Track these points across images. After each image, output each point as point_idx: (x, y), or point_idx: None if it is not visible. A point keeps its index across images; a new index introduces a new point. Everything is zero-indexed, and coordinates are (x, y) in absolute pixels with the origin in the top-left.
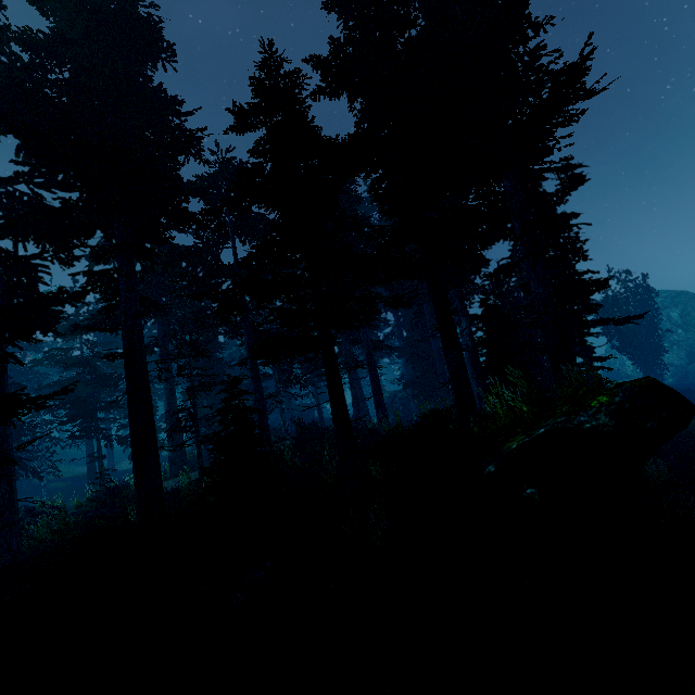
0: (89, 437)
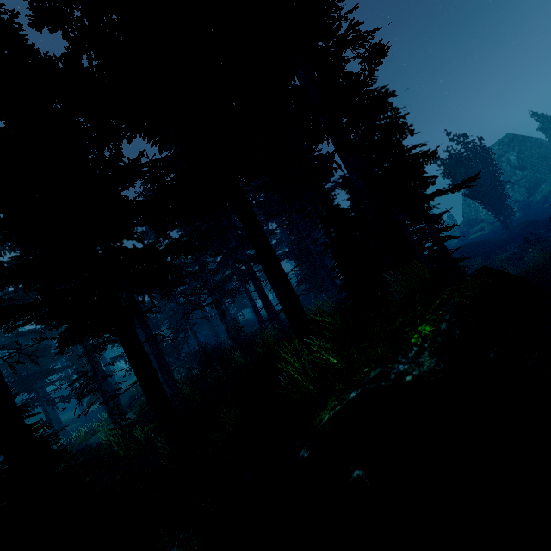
0: (33, 406)
